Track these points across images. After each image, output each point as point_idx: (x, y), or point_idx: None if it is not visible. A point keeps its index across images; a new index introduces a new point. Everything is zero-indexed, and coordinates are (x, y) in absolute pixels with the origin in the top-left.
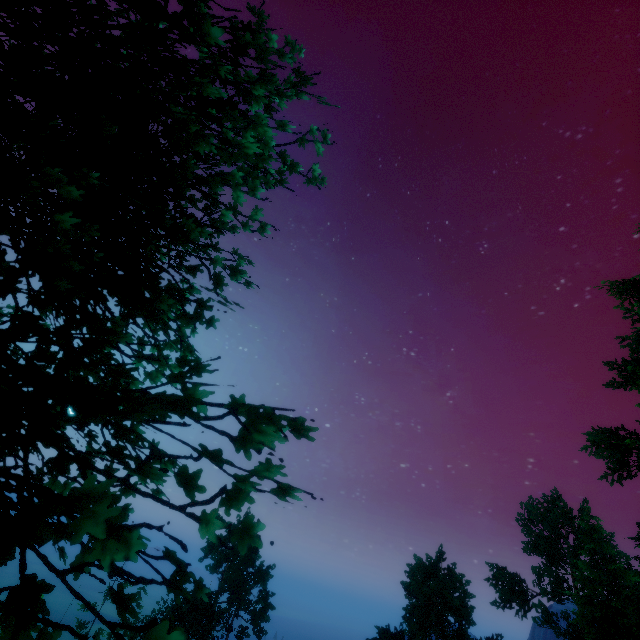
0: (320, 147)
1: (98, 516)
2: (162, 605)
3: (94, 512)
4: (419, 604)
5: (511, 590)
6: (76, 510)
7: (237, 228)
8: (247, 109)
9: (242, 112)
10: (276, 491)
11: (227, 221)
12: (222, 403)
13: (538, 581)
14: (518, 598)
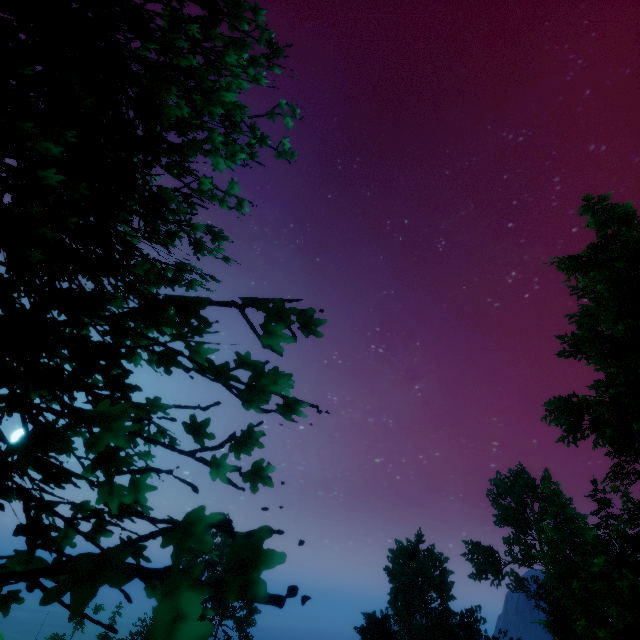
0: (291, 123)
1: (117, 428)
2: (140, 626)
3: (112, 425)
4: (403, 586)
5: (486, 562)
6: (93, 424)
7: (215, 197)
8: (217, 81)
9: (212, 83)
10: (286, 412)
11: (204, 189)
12: (238, 306)
13: (509, 550)
14: (492, 569)
